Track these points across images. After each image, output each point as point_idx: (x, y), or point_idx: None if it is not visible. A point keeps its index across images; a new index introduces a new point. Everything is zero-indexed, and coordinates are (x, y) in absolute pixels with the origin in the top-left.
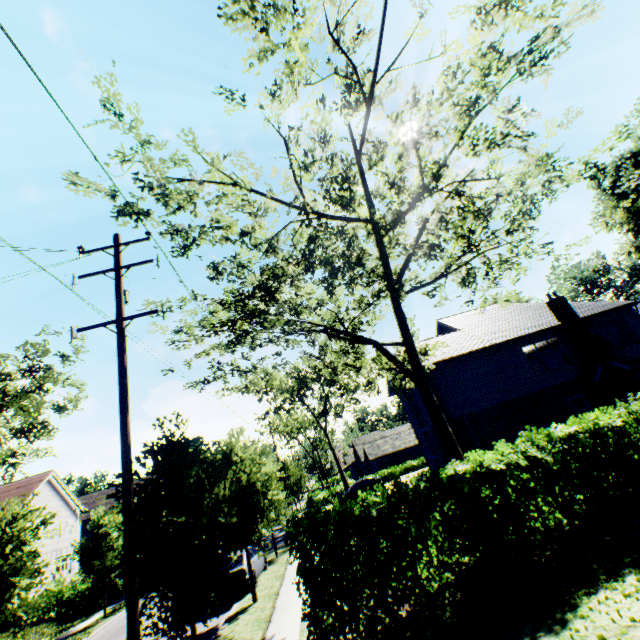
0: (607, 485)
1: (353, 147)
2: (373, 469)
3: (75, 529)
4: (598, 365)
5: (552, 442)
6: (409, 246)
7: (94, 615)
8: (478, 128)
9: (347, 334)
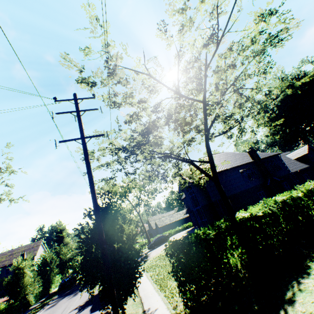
0: (299, 220)
1: (205, 65)
2: (160, 232)
3: None
4: (268, 178)
5: (277, 204)
6: (220, 115)
7: None
8: (269, 62)
9: (175, 158)
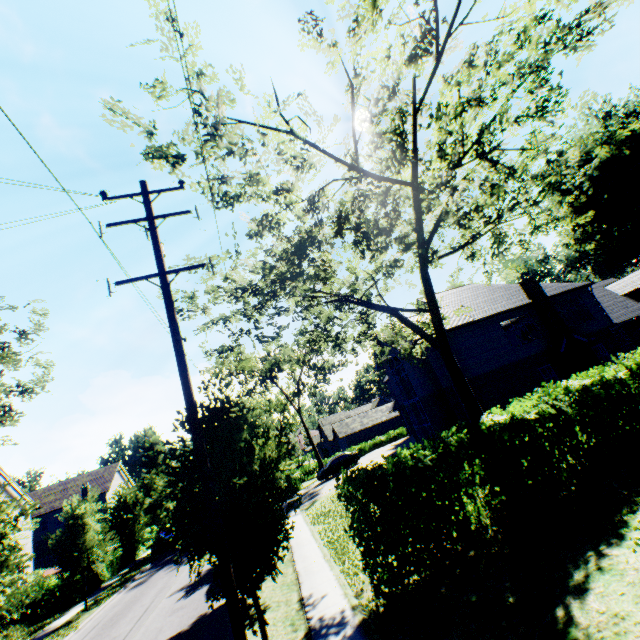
0: (616, 428)
1: (413, 103)
2: (342, 447)
3: (26, 528)
4: (563, 338)
5: (570, 394)
6: (450, 211)
7: (70, 611)
8: (552, 90)
9: (361, 304)
